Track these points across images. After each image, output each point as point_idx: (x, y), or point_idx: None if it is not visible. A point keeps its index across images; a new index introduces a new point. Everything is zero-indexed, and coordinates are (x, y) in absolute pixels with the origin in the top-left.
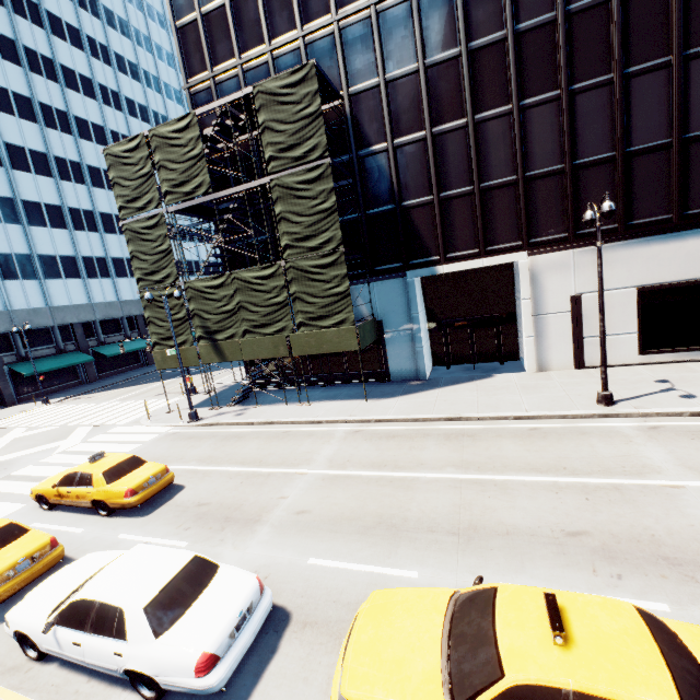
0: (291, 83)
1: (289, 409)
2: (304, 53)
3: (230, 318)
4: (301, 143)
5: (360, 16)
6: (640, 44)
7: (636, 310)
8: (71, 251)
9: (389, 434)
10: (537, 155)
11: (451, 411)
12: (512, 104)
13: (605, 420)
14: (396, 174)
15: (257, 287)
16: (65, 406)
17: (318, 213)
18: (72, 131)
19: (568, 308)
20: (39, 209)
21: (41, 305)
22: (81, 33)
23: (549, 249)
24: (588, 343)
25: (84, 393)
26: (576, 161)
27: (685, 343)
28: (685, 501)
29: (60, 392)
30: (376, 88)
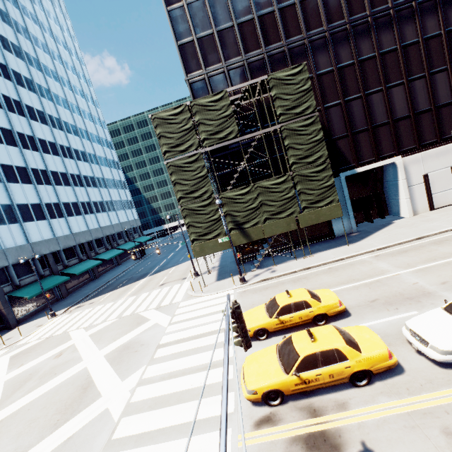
0: (292, 74)
1: (304, 261)
2: (268, 61)
3: (254, 212)
4: (300, 105)
5: (299, 44)
6: (434, 61)
7: (451, 177)
8: (37, 199)
9: (400, 251)
10: (397, 110)
11: (412, 236)
12: (383, 86)
13: None
14: (327, 123)
15: (274, 190)
16: (80, 312)
17: (313, 142)
18: (25, 114)
19: (422, 181)
20: (12, 170)
21: (23, 243)
22: (20, 49)
23: (410, 154)
24: (434, 197)
25: (77, 303)
26: (415, 111)
27: None
28: None
29: (47, 309)
30: (311, 79)
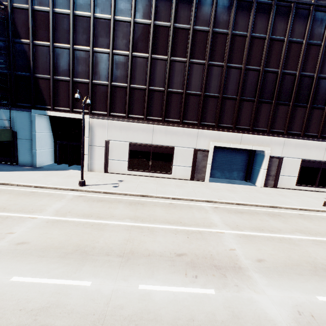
0: None
1: None
2: None
3: None
4: None
5: None
6: (139, 45)
7: (128, 151)
8: None
9: None
10: (98, 74)
11: (10, 180)
12: (90, 47)
13: (70, 191)
14: (32, 58)
15: None
16: None
17: None
18: None
19: (104, 145)
20: None
21: None
22: None
23: (98, 117)
24: (110, 162)
25: None
26: (113, 83)
27: (144, 169)
28: (23, 223)
29: None
30: (27, 10)
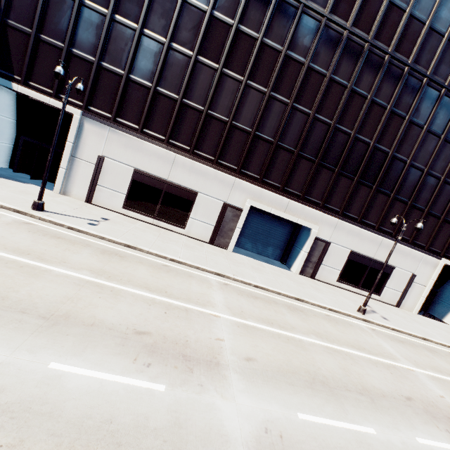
0: None
1: None
2: None
3: None
4: None
5: None
6: (183, 34)
7: (130, 181)
8: None
9: None
10: (112, 55)
11: None
12: (108, 11)
13: (13, 213)
14: None
15: None
16: None
17: None
18: None
19: (94, 162)
20: None
21: None
22: None
23: (96, 118)
24: (99, 189)
25: None
26: (132, 75)
27: (147, 211)
28: None
29: None
30: None
